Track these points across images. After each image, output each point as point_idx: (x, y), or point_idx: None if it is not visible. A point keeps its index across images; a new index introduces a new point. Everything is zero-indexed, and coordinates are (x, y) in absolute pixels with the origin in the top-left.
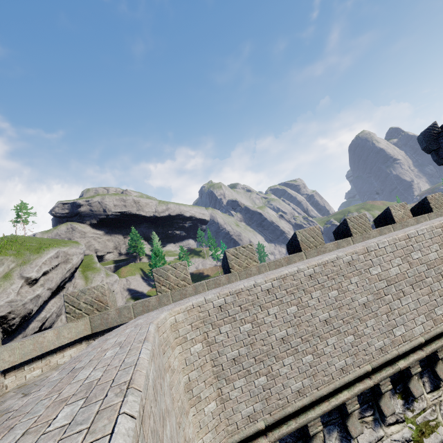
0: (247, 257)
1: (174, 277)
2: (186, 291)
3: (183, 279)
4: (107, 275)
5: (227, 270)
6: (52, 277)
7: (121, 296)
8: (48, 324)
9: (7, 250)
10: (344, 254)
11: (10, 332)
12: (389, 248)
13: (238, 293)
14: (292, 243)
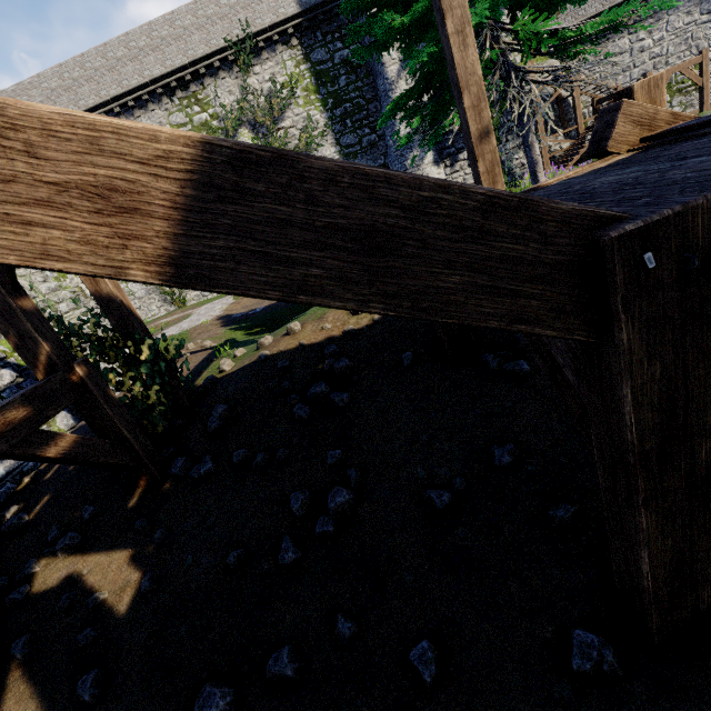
0: None
1: None
2: None
3: None
4: None
5: None
6: None
7: None
8: None
9: None
10: (27, 79)
11: None
12: (50, 73)
13: None
14: None
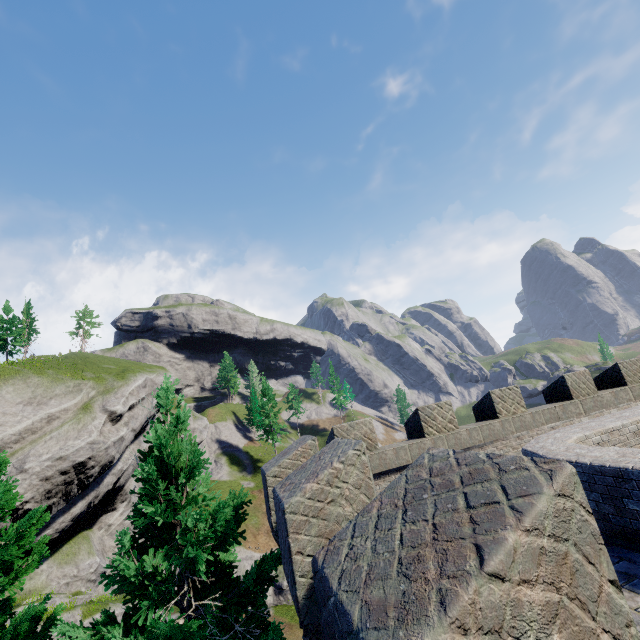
0: (514, 402)
1: (440, 418)
2: (460, 435)
3: (450, 422)
4: (194, 417)
5: (489, 415)
6: (137, 414)
7: (208, 450)
8: (123, 480)
9: (84, 371)
10: None
11: (86, 486)
12: None
13: (610, 433)
14: (556, 388)
